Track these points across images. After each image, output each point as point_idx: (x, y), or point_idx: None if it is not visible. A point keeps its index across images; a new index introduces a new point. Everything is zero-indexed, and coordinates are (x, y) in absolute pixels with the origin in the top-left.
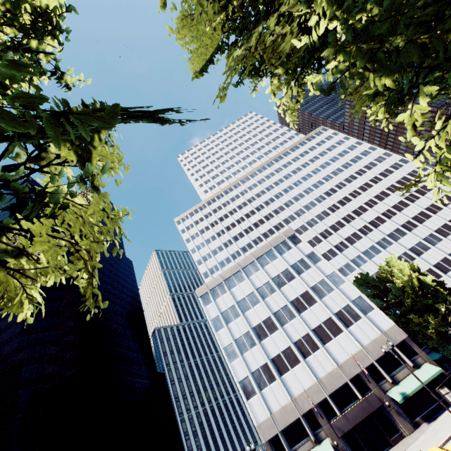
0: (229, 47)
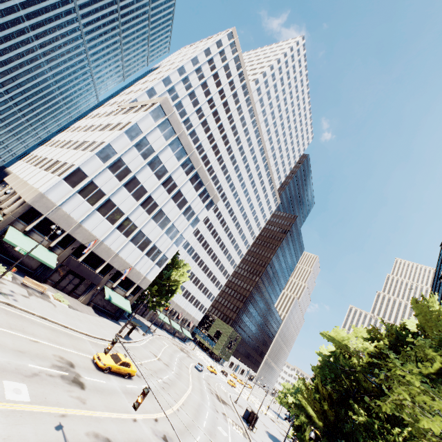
0: None
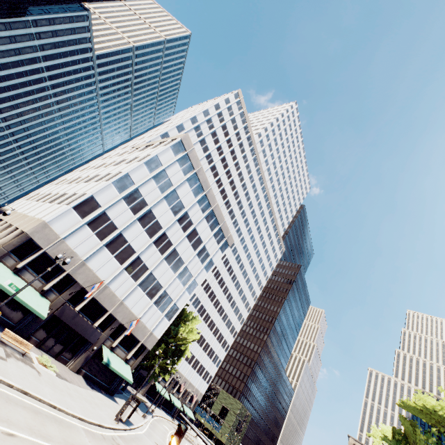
0: None
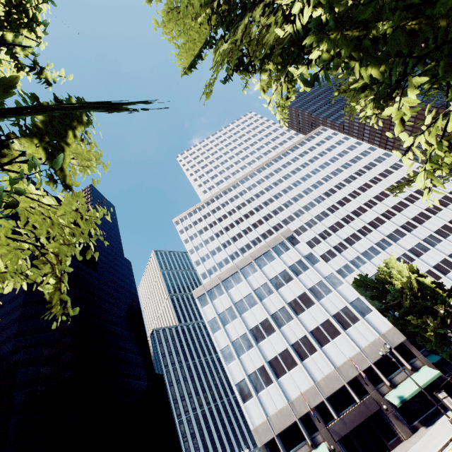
0: (216, 41)
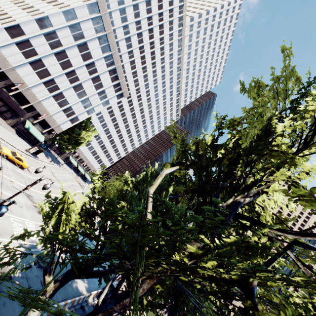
0: None
